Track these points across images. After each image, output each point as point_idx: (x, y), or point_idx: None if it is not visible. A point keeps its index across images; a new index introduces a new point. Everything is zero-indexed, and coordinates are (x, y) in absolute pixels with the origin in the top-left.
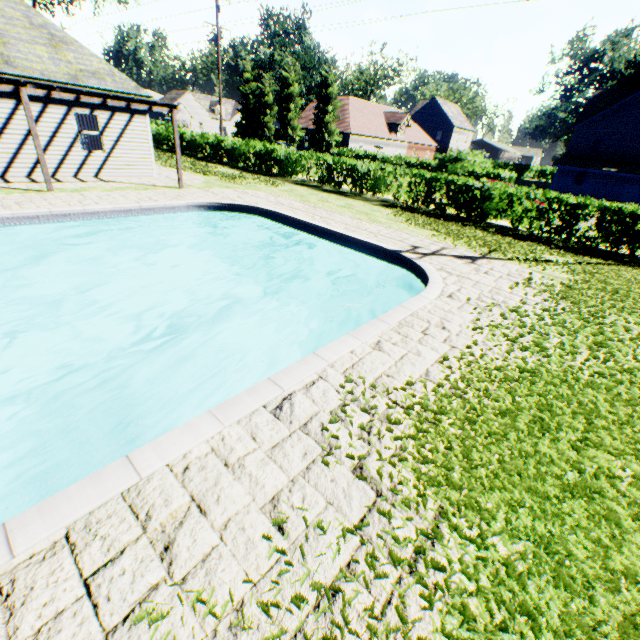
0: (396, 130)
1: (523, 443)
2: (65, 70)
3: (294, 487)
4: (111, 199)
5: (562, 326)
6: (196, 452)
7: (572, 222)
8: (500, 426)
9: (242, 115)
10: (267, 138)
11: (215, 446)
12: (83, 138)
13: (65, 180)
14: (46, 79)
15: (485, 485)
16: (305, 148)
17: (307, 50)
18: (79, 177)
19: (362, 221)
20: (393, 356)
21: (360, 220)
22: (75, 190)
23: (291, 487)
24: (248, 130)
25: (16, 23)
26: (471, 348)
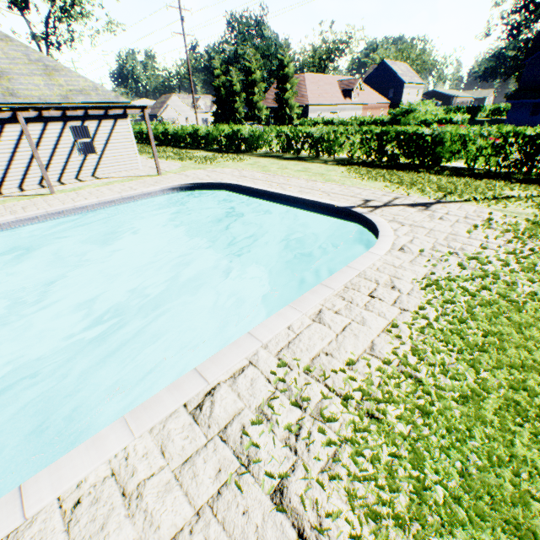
0: (350, 95)
1: (493, 443)
2: (58, 92)
3: (196, 526)
4: (99, 193)
5: (532, 271)
6: (96, 475)
7: (532, 153)
8: (461, 417)
9: (216, 105)
10: (239, 121)
11: (119, 465)
12: (79, 146)
13: (68, 182)
14: (43, 102)
15: (443, 517)
16: (271, 124)
17: (264, 40)
18: (79, 178)
19: (316, 182)
20: (335, 328)
21: (315, 181)
22: (73, 190)
23: (192, 526)
24: (223, 117)
25: (18, 62)
26: (424, 309)
